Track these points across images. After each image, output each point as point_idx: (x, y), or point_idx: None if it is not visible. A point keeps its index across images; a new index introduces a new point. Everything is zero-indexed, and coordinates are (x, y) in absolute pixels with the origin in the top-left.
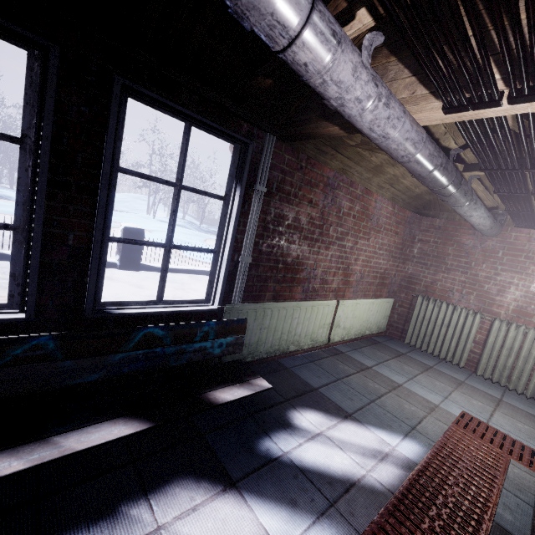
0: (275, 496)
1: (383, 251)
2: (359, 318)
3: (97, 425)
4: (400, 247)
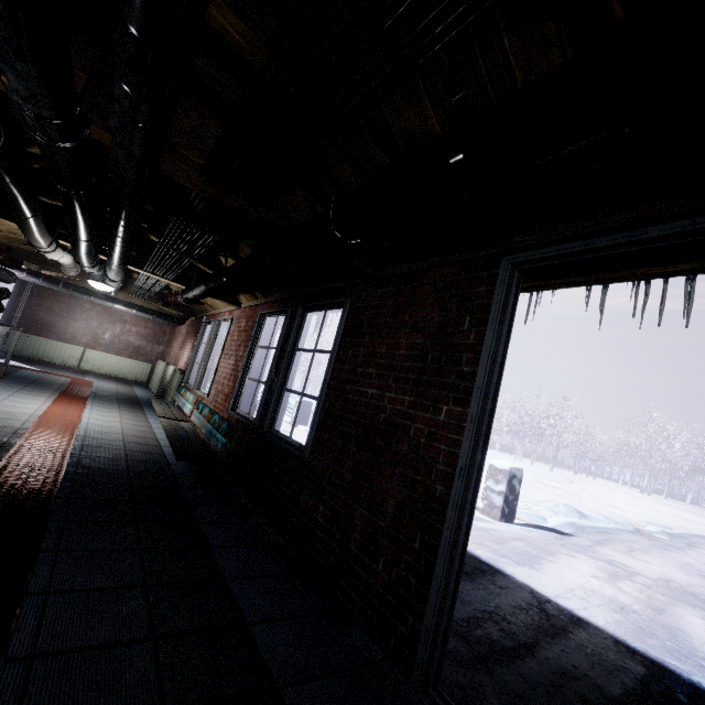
0: None
1: (133, 334)
2: (110, 364)
3: None
4: (153, 336)
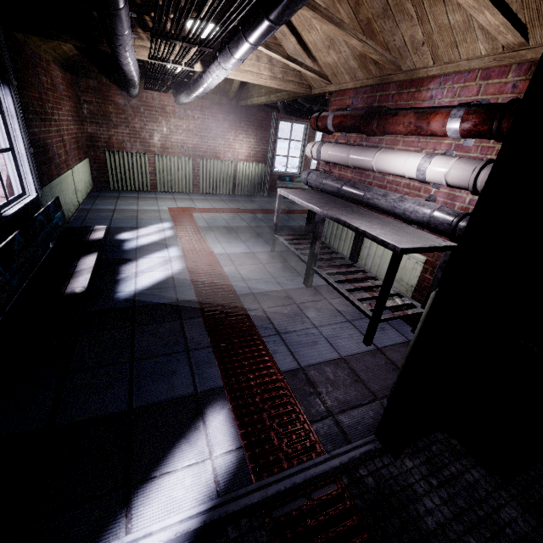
0: (151, 252)
1: (70, 117)
2: (82, 181)
3: (80, 262)
4: (76, 111)
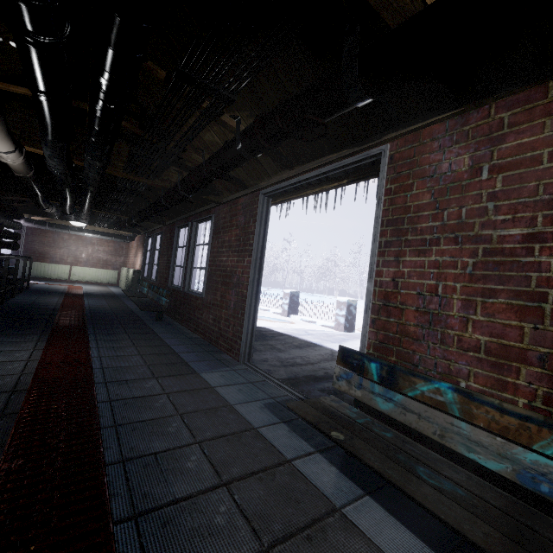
0: None
1: (101, 252)
2: (90, 275)
3: None
4: (115, 251)
